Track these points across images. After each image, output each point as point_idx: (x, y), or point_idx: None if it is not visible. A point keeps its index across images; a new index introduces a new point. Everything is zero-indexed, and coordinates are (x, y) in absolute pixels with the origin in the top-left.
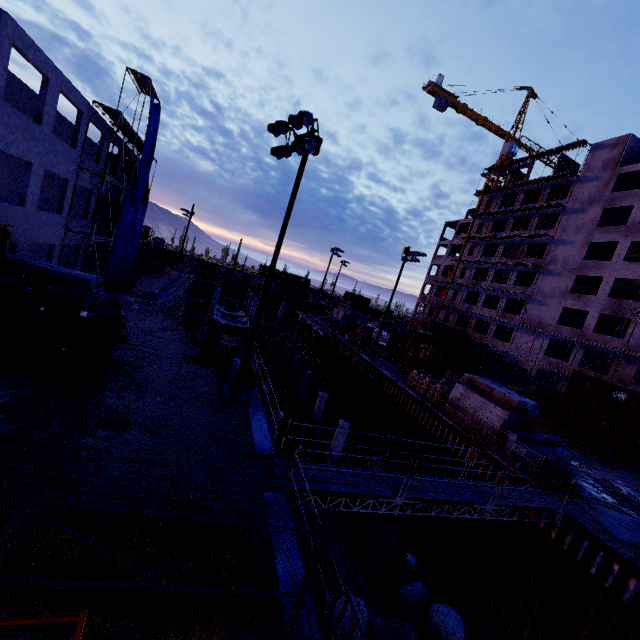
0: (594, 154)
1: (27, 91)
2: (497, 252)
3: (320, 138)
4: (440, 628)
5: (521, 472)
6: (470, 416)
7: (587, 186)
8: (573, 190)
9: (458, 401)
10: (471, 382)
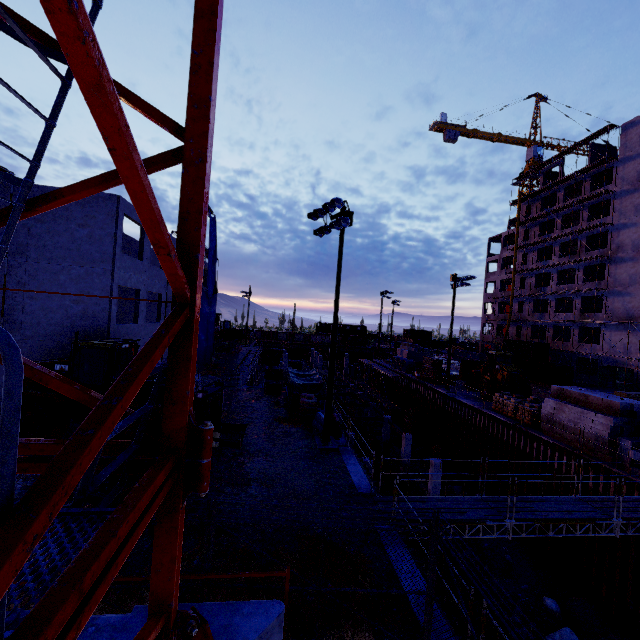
0: (627, 133)
1: (126, 238)
2: (553, 254)
3: (351, 212)
4: None
5: None
6: (571, 430)
7: (631, 165)
8: (617, 173)
9: (552, 416)
10: (561, 394)
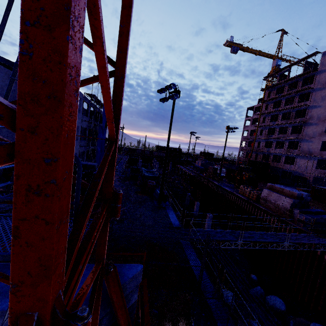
0: (324, 57)
1: None
2: (278, 118)
3: (179, 91)
4: (273, 307)
5: (304, 228)
6: (273, 204)
7: (324, 75)
8: (316, 78)
9: (266, 197)
10: (271, 187)
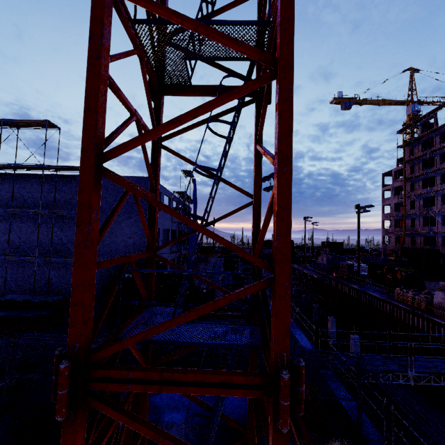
0: None
1: None
2: (435, 182)
3: None
4: None
5: None
6: None
7: None
8: None
9: (442, 304)
10: None
